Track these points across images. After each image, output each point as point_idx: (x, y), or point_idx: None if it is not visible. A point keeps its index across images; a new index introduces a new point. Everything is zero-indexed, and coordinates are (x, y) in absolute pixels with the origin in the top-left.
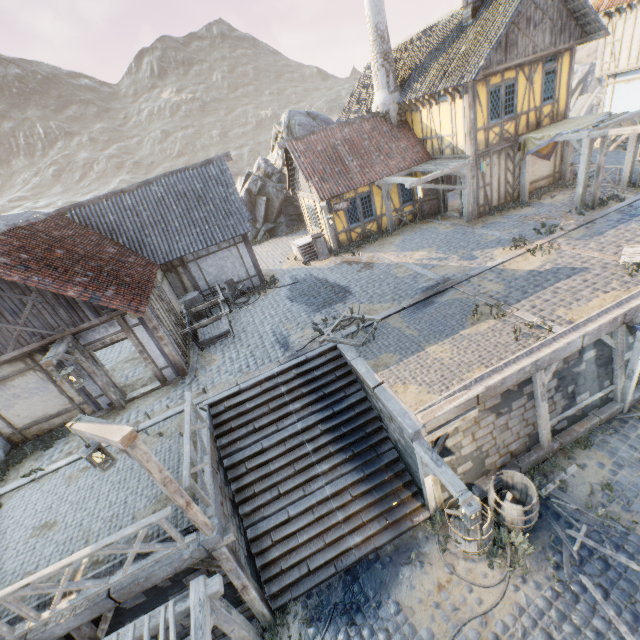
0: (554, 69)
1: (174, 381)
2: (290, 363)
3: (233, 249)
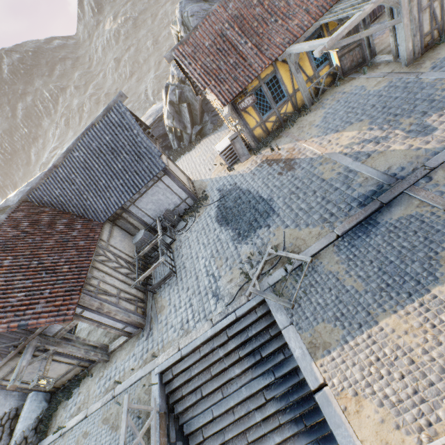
0: None
1: (137, 332)
2: (221, 324)
3: (159, 183)
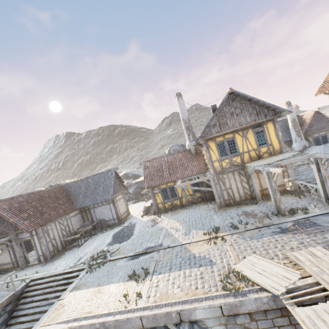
0: (262, 130)
1: (43, 262)
2: (66, 270)
3: (108, 205)
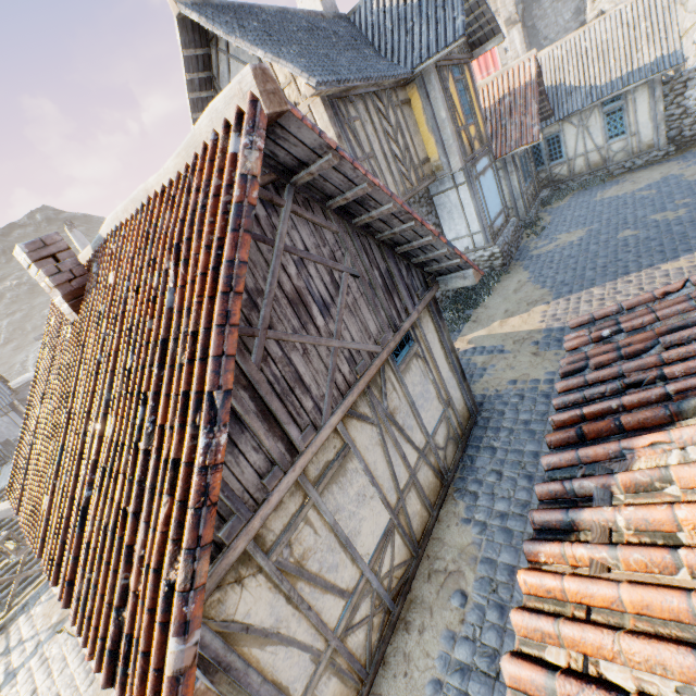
0: None
1: None
2: None
3: (5, 418)
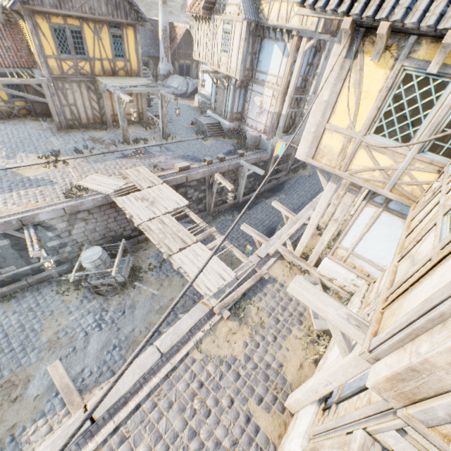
0: (121, 35)
1: None
2: None
3: None
